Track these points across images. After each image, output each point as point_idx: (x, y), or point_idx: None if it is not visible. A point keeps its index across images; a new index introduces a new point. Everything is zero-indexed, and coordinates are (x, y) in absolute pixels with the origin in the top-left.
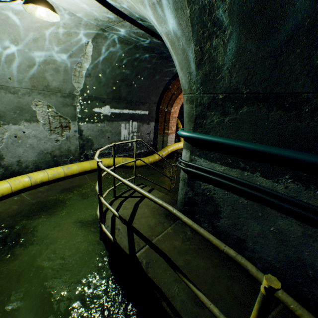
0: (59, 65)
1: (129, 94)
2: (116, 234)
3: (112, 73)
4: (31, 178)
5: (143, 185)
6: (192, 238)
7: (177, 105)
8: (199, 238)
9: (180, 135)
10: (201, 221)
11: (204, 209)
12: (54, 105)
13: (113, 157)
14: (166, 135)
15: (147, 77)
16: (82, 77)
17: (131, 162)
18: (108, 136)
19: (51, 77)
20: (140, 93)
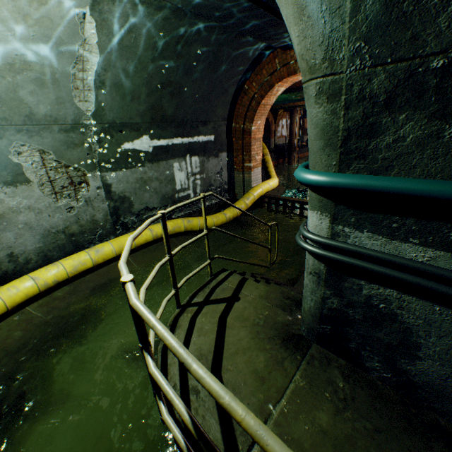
0: (42, 72)
1: (178, 109)
2: (193, 408)
3: (143, 75)
4: (37, 280)
5: (226, 273)
6: (352, 398)
7: (261, 117)
8: (367, 398)
9: (305, 183)
10: (363, 357)
11: (371, 336)
12: (52, 148)
13: (167, 219)
14: (248, 171)
15: (204, 74)
16: (91, 90)
17: (198, 224)
18: (154, 188)
19: (33, 98)
20: (197, 106)
